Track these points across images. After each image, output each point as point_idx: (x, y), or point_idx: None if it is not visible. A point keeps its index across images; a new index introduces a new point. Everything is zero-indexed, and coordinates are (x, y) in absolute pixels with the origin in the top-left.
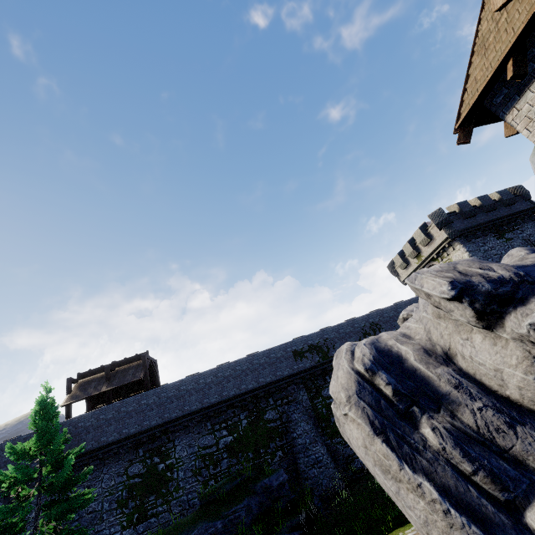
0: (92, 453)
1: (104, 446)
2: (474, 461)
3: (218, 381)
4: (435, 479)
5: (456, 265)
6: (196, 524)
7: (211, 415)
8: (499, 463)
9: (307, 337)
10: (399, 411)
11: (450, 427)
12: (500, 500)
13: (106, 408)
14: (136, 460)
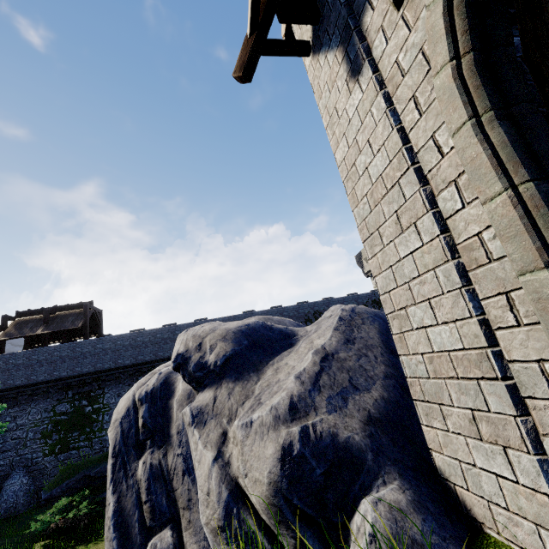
0: (21, 388)
1: (34, 384)
2: (149, 494)
3: (156, 342)
4: (123, 501)
5: (211, 333)
6: (101, 463)
7: (143, 371)
8: (162, 499)
9: (251, 314)
10: (138, 441)
11: (155, 464)
12: (147, 525)
13: (39, 350)
14: (65, 400)
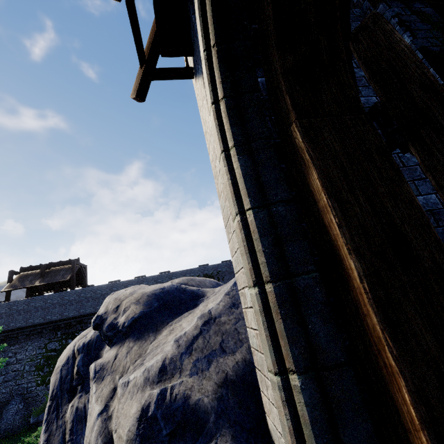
0: (21, 330)
1: (31, 326)
2: (71, 435)
3: None
4: (51, 440)
5: (129, 297)
6: None
7: None
8: (80, 440)
9: (204, 267)
10: (72, 386)
11: (81, 407)
12: None
13: (36, 298)
14: (55, 339)
